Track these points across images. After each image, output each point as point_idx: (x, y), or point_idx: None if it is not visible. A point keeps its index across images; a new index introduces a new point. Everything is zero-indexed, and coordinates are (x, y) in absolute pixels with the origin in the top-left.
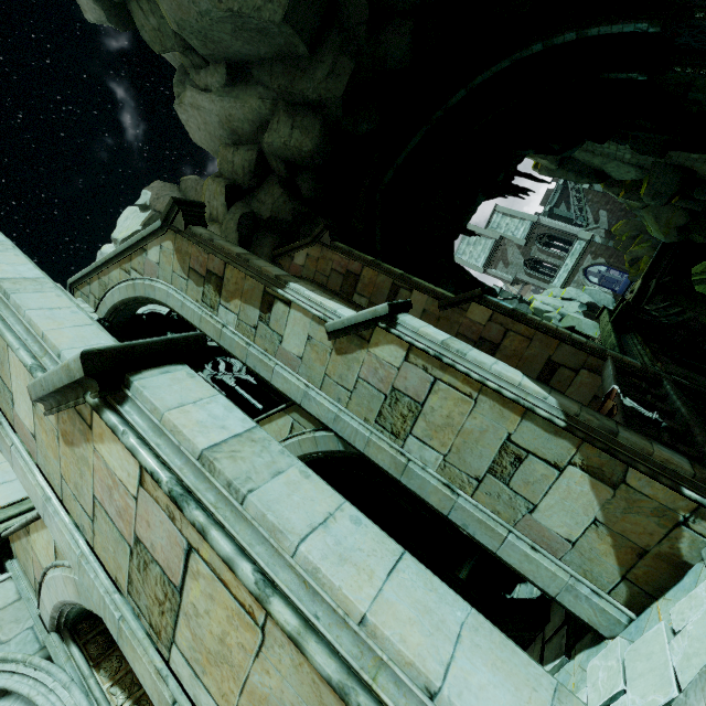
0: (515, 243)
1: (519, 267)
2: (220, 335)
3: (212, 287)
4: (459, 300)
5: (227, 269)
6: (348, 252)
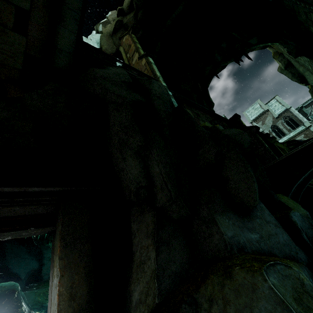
0: (273, 115)
1: (267, 127)
2: None
3: None
4: (141, 56)
5: None
6: (132, 37)
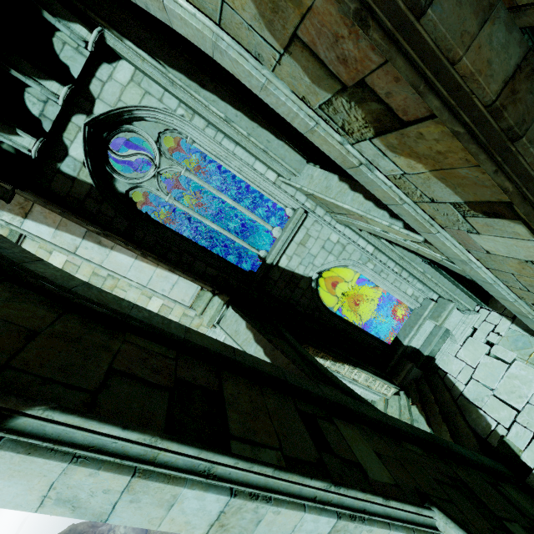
0: None
1: None
2: (350, 167)
3: (361, 113)
4: None
5: (434, 126)
6: None
